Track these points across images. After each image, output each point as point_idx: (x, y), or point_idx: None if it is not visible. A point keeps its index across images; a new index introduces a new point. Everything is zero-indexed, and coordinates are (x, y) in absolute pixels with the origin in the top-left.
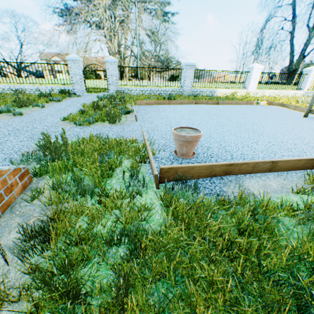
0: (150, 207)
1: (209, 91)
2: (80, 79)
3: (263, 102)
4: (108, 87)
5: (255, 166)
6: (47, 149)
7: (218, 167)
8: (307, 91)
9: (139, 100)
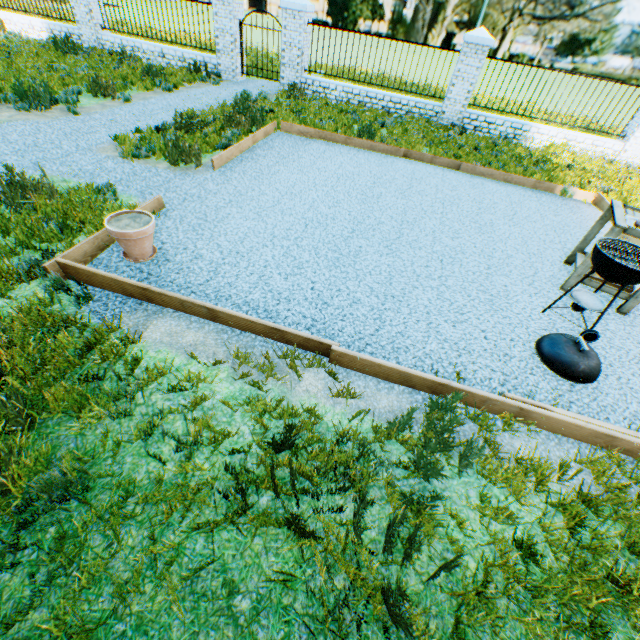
0: (21, 299)
1: (511, 124)
2: (231, 43)
3: (584, 194)
4: (281, 72)
5: (184, 304)
6: (2, 192)
7: (129, 286)
8: None
9: (287, 123)
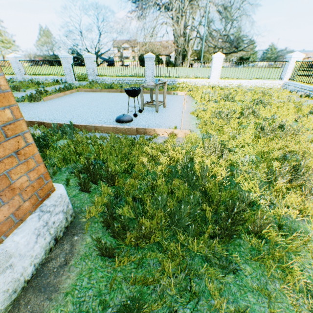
0: None
1: (170, 80)
2: (69, 71)
3: (181, 93)
4: (88, 77)
5: None
6: None
7: None
8: (288, 81)
9: (80, 89)
